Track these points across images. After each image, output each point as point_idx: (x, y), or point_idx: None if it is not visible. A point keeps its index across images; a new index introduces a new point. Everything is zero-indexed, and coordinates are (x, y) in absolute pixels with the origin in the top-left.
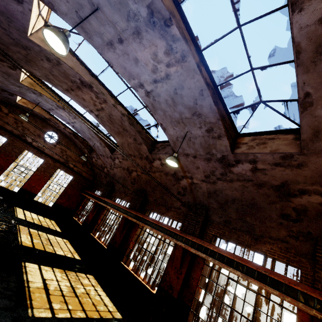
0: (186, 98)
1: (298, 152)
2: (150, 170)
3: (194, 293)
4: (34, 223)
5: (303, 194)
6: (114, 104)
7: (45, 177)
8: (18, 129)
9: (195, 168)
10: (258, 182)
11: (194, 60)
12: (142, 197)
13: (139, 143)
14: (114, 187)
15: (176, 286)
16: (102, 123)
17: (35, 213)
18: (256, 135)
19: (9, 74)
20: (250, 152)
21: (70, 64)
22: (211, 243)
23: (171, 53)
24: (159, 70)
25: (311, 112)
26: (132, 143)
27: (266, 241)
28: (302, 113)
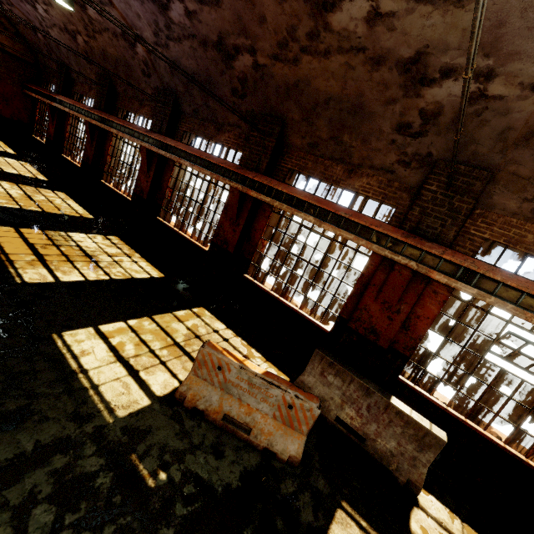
0: None
1: None
2: (94, 29)
3: (165, 194)
4: None
5: (238, 55)
6: None
7: None
8: None
9: (136, 17)
10: (202, 39)
11: None
12: (107, 88)
13: None
14: (71, 75)
15: (146, 189)
16: None
17: None
18: None
19: None
20: None
21: None
22: (182, 142)
23: None
24: None
25: None
26: None
27: (226, 130)
28: None
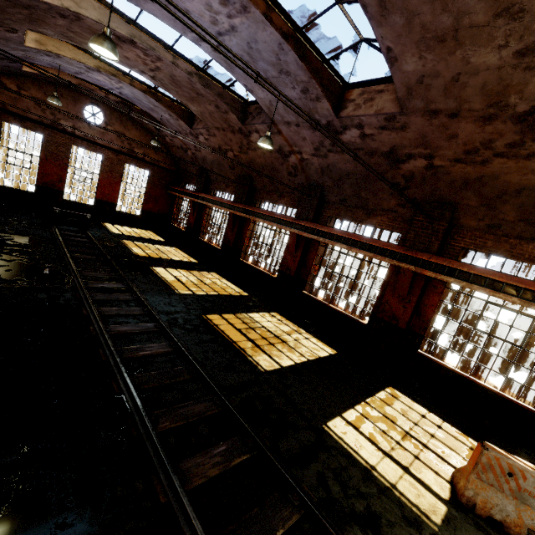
0: (265, 54)
1: (399, 112)
2: (249, 148)
3: (310, 270)
4: (134, 236)
5: (410, 160)
6: (174, 61)
7: (115, 180)
8: (47, 115)
9: (301, 140)
10: (369, 151)
11: (259, 10)
12: (248, 186)
13: (224, 111)
14: (210, 177)
15: (293, 267)
16: (163, 87)
17: (126, 226)
18: (366, 86)
19: (8, 39)
20: (355, 114)
21: (94, 17)
22: (327, 225)
23: (228, 4)
24: (220, 22)
25: (398, 68)
26: (214, 112)
27: (378, 214)
28: (391, 69)
